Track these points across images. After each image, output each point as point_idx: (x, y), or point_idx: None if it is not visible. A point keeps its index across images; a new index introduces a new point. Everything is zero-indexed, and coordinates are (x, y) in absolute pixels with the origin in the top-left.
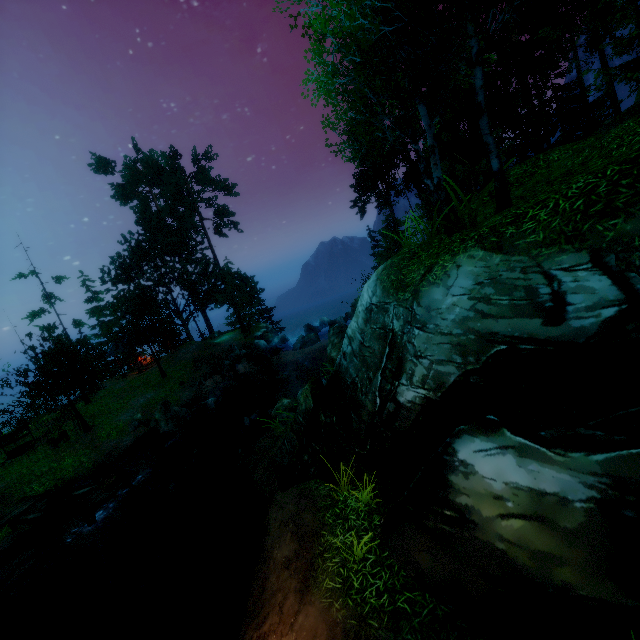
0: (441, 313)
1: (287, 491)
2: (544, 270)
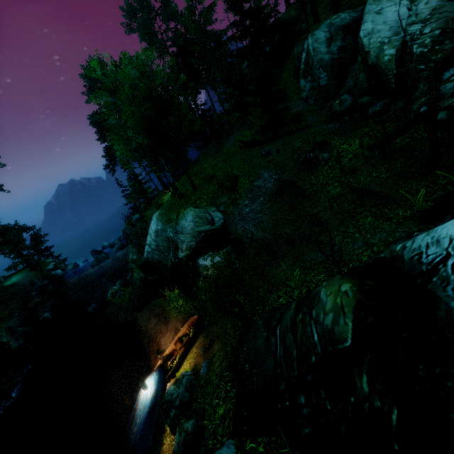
0: (186, 228)
1: (142, 311)
2: (208, 212)
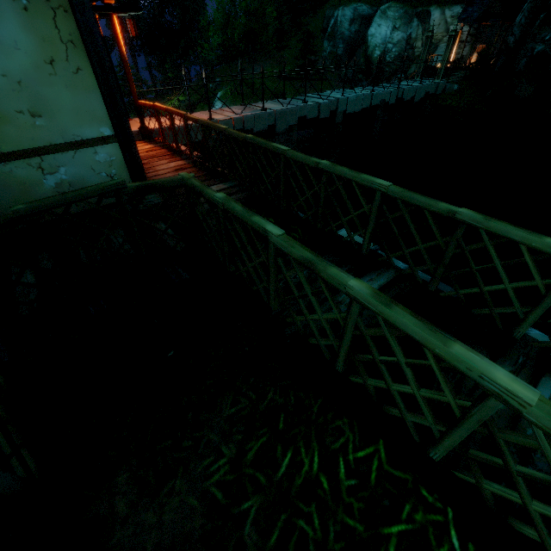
0: None
1: None
2: None
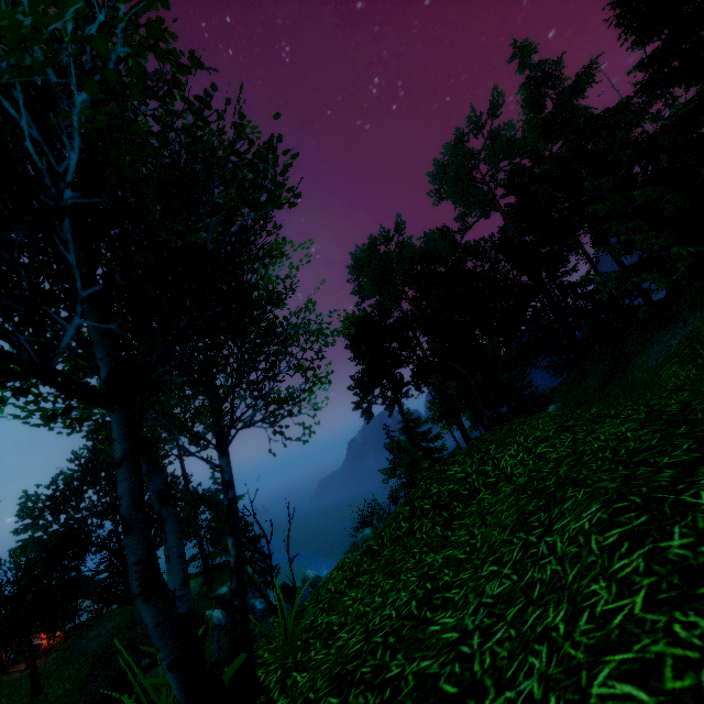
0: None
1: None
2: None
